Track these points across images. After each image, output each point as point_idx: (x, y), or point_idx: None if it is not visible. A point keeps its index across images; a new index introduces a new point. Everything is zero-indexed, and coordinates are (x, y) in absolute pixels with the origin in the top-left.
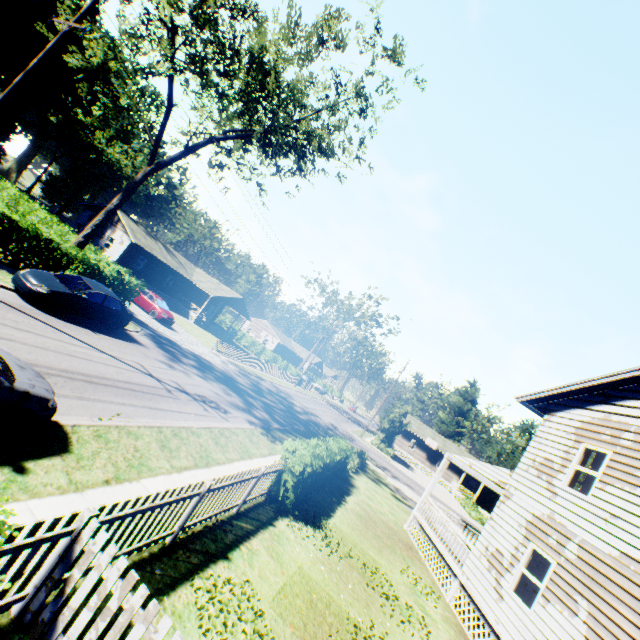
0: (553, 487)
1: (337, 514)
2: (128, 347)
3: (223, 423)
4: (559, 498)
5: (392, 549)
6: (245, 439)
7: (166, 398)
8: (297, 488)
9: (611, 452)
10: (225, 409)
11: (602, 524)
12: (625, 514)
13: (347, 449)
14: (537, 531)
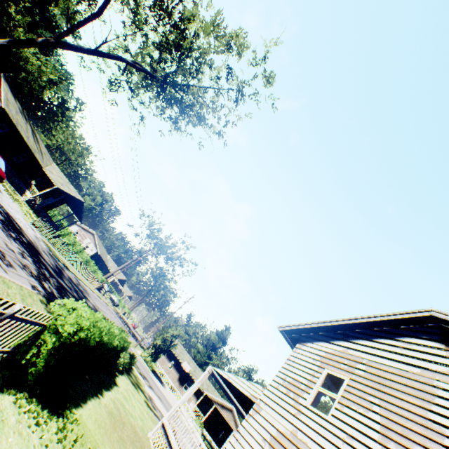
0: (299, 405)
1: (88, 406)
2: None
3: None
4: (303, 415)
5: None
6: (17, 295)
7: None
8: (55, 355)
9: (348, 378)
10: (11, 263)
11: (340, 444)
12: (360, 435)
13: (126, 340)
14: (280, 447)
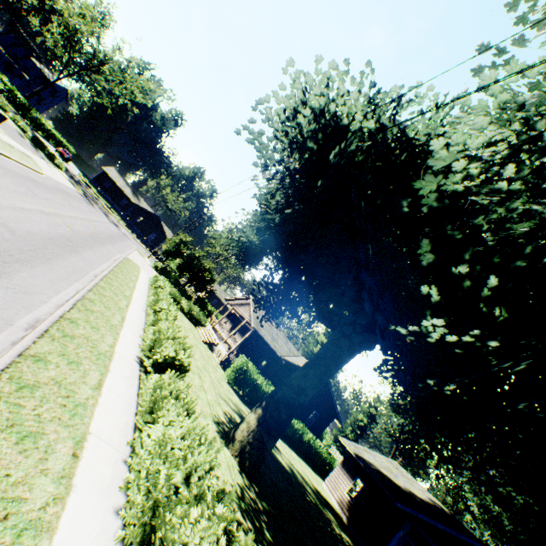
0: None
1: None
2: None
3: None
4: None
5: None
6: None
7: None
8: None
9: None
10: None
11: None
12: None
13: None
14: None
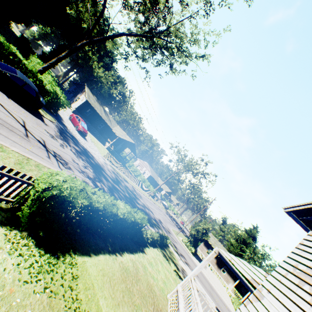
0: None
1: (98, 257)
2: (28, 115)
3: (54, 168)
4: None
5: (136, 309)
6: None
7: (15, 134)
8: (38, 206)
9: None
10: (70, 168)
11: None
12: None
13: (138, 217)
14: None
